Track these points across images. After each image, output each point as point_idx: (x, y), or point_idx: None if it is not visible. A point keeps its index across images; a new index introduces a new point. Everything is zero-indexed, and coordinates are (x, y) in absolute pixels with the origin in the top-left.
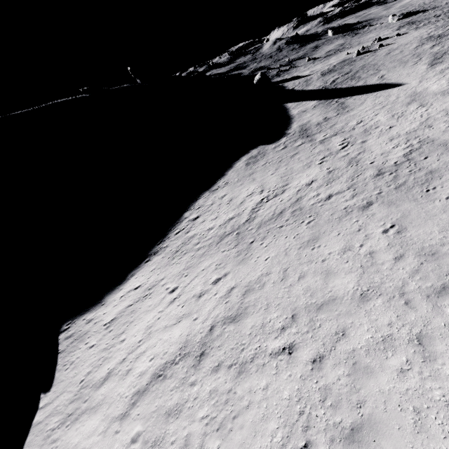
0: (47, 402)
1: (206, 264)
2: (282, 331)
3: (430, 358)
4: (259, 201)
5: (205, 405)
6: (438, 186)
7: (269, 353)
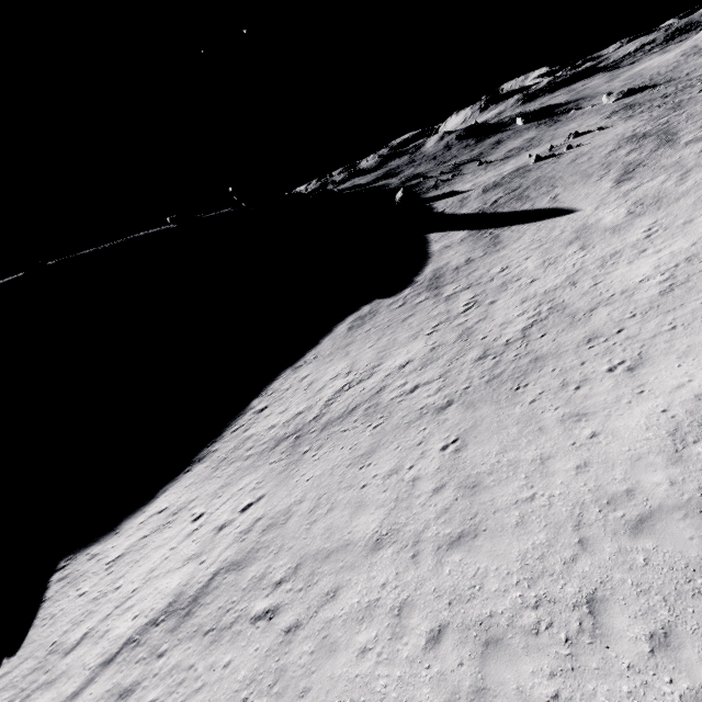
0: (7, 670)
1: (246, 481)
2: (277, 586)
3: (398, 634)
4: (340, 389)
5: (160, 685)
6: (532, 382)
7: (251, 617)
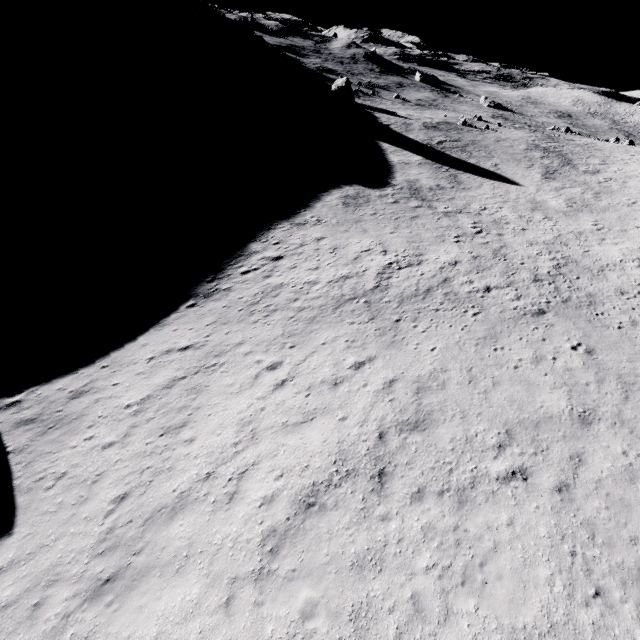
0: (13, 558)
1: (327, 337)
2: (501, 450)
3: None
4: (387, 265)
5: (423, 550)
6: (605, 312)
7: (495, 478)
